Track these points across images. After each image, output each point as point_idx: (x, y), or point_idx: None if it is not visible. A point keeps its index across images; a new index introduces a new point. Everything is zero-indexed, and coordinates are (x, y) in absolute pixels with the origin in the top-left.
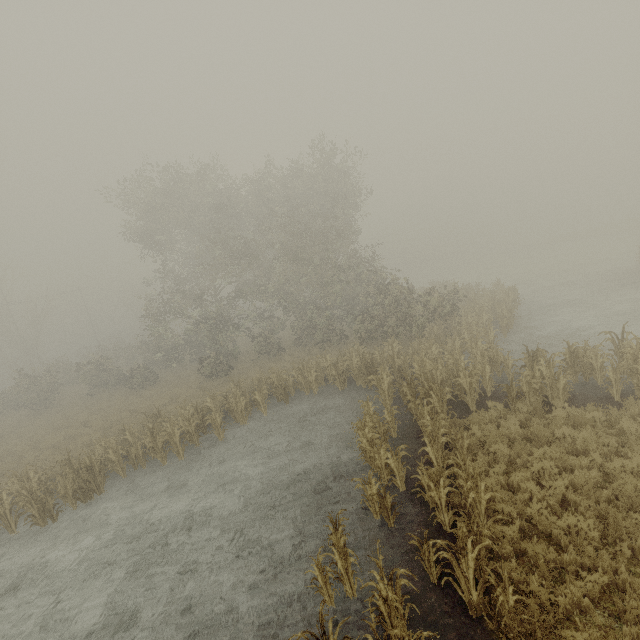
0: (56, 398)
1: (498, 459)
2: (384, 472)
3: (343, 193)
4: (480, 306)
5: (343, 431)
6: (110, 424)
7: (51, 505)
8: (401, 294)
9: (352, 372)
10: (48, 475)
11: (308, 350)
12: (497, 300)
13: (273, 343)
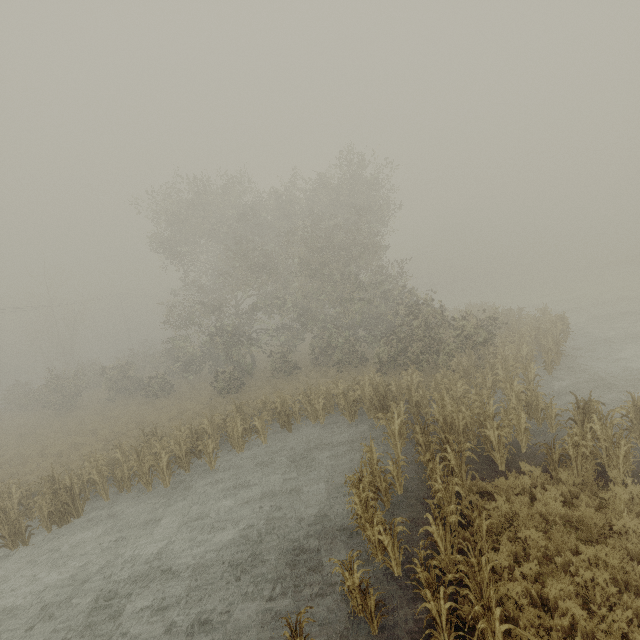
0: (81, 400)
1: (529, 551)
2: (377, 546)
3: (371, 206)
4: (520, 336)
5: (342, 476)
6: (116, 435)
7: (23, 527)
8: (427, 317)
9: (364, 403)
10: (32, 490)
11: (324, 371)
12: (542, 329)
13: (289, 361)
